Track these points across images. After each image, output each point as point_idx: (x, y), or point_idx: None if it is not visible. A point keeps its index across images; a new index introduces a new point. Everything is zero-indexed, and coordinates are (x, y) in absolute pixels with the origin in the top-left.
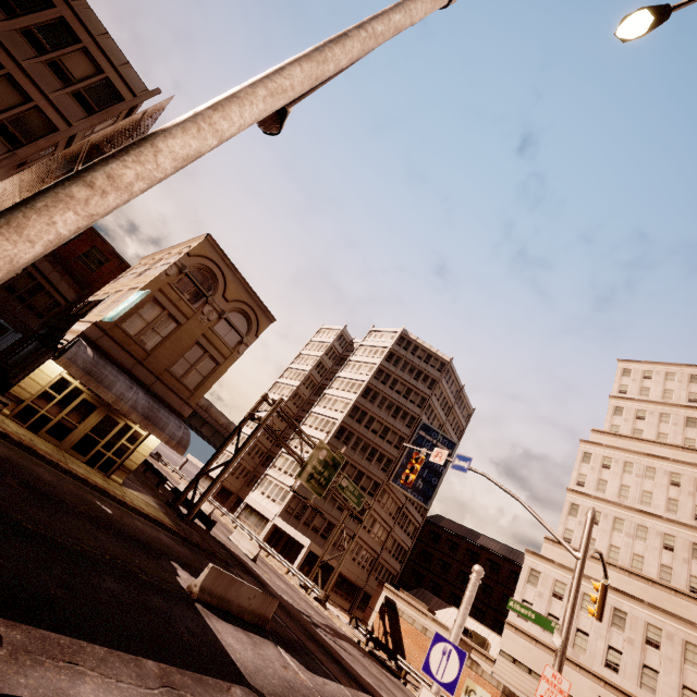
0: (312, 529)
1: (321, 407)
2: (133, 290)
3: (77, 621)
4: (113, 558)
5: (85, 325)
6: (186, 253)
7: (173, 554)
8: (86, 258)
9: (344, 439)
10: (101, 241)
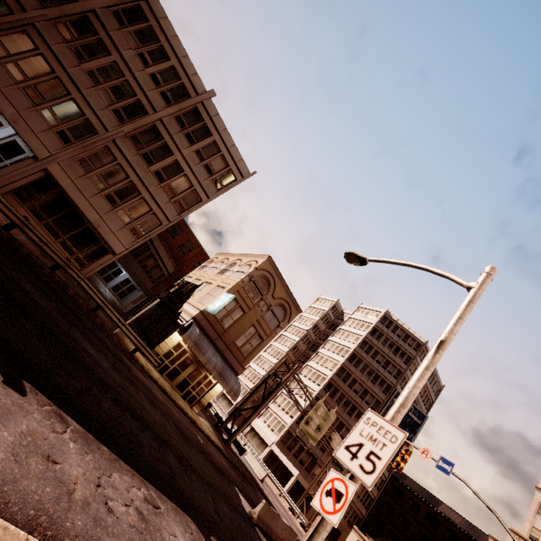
0: (298, 461)
1: (315, 362)
2: (221, 288)
3: (229, 540)
4: (218, 485)
5: (194, 309)
6: (255, 268)
7: (233, 479)
8: (183, 247)
9: (331, 393)
10: (193, 236)
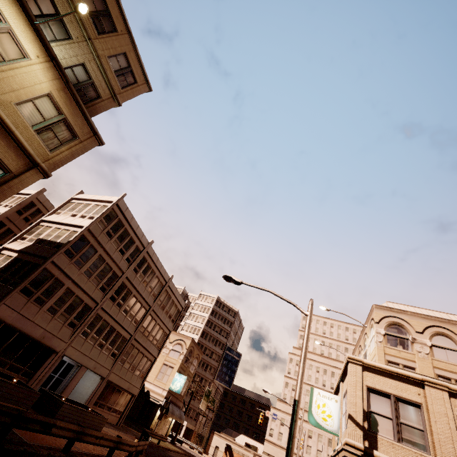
0: None
1: None
2: (170, 368)
3: None
4: None
5: (161, 390)
6: (187, 349)
7: None
8: None
9: None
10: None
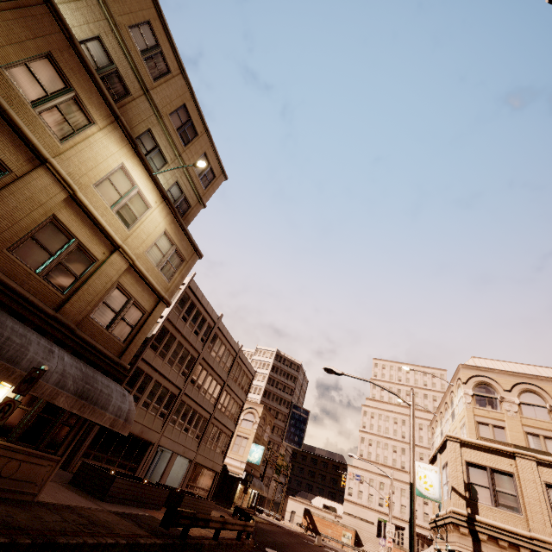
0: None
1: None
2: (245, 439)
3: None
4: (311, 545)
5: (238, 462)
6: (260, 417)
7: (292, 535)
8: None
9: None
10: None
